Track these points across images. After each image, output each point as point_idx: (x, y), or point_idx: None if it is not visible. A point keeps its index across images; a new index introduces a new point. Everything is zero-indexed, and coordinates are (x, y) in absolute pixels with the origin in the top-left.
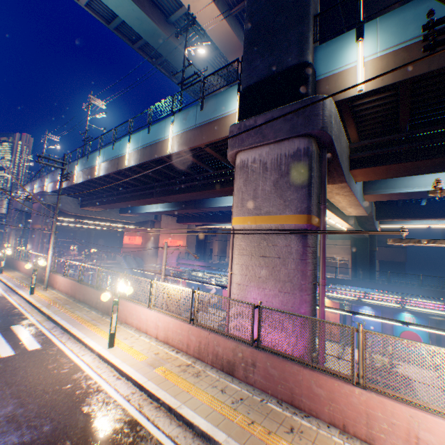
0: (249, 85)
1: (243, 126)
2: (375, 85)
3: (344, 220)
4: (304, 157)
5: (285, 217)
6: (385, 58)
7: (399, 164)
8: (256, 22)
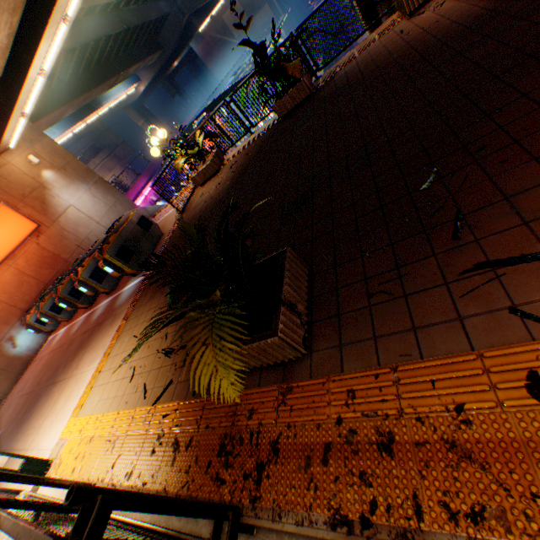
0: None
1: None
2: None
3: None
4: None
5: None
6: None
7: None
8: None
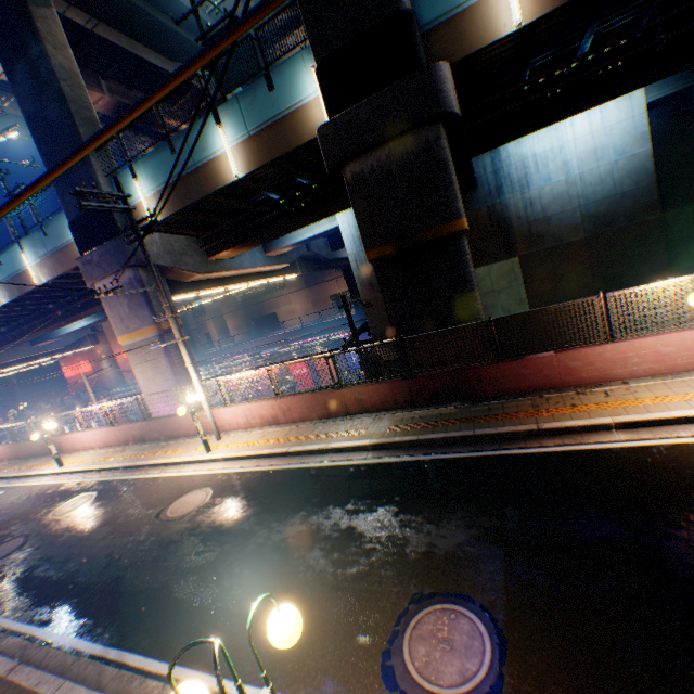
0: (74, 221)
1: (87, 261)
2: (160, 218)
3: (273, 277)
4: (137, 283)
5: (146, 330)
6: (157, 197)
7: (235, 248)
8: (49, 154)
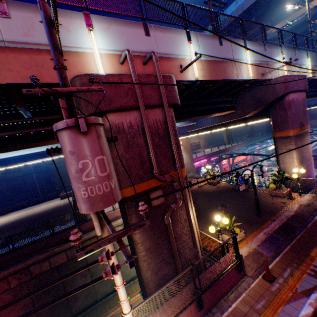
0: None
1: None
2: None
3: None
4: None
5: None
6: None
7: None
8: None
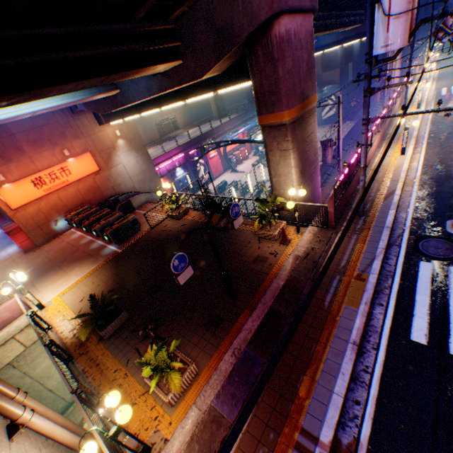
0: None
1: None
2: None
3: None
4: None
5: None
6: None
7: None
8: None
